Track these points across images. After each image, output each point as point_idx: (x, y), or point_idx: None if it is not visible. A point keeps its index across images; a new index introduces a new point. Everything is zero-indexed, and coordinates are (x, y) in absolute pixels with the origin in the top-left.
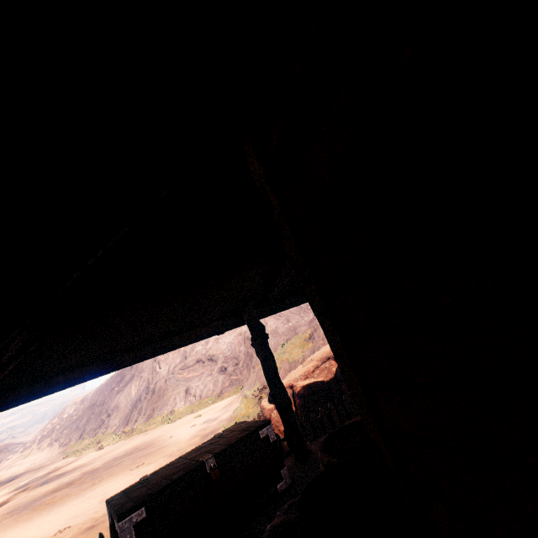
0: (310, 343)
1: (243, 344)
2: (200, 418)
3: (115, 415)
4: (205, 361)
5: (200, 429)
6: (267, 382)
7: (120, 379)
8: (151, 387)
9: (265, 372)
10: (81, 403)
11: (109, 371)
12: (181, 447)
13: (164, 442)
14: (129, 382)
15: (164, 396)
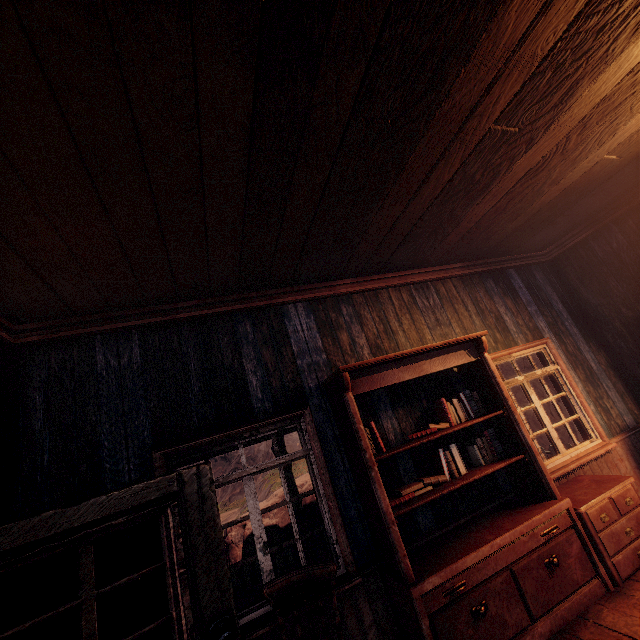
0: None
1: (264, 442)
2: None
3: None
4: (218, 460)
5: None
6: None
7: None
8: None
9: None
10: None
11: None
12: None
13: None
14: None
15: None
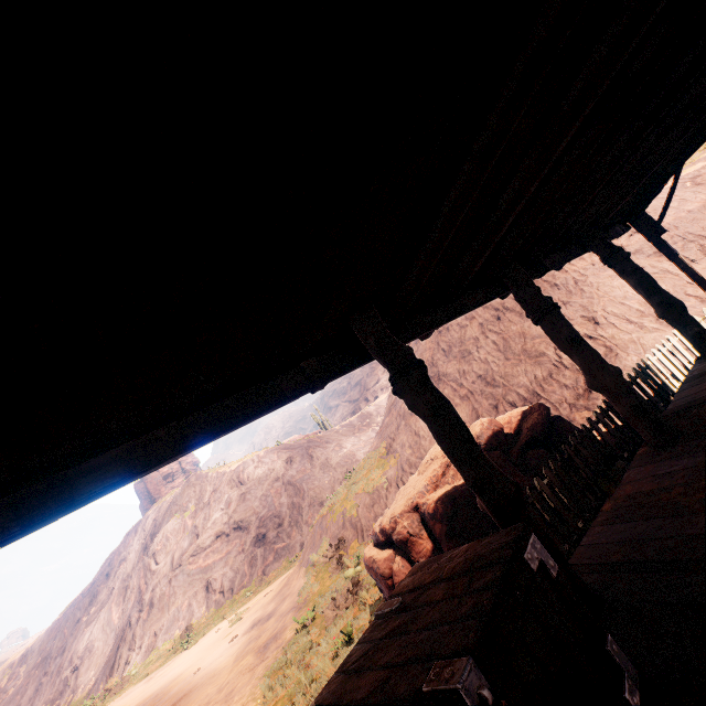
0: (391, 458)
1: (284, 493)
2: (241, 622)
3: (87, 665)
4: (230, 533)
5: (249, 641)
6: (454, 456)
7: (89, 601)
8: (146, 599)
9: (443, 438)
10: (21, 662)
11: (50, 513)
12: (224, 682)
13: (187, 684)
14: (106, 601)
15: (170, 606)
